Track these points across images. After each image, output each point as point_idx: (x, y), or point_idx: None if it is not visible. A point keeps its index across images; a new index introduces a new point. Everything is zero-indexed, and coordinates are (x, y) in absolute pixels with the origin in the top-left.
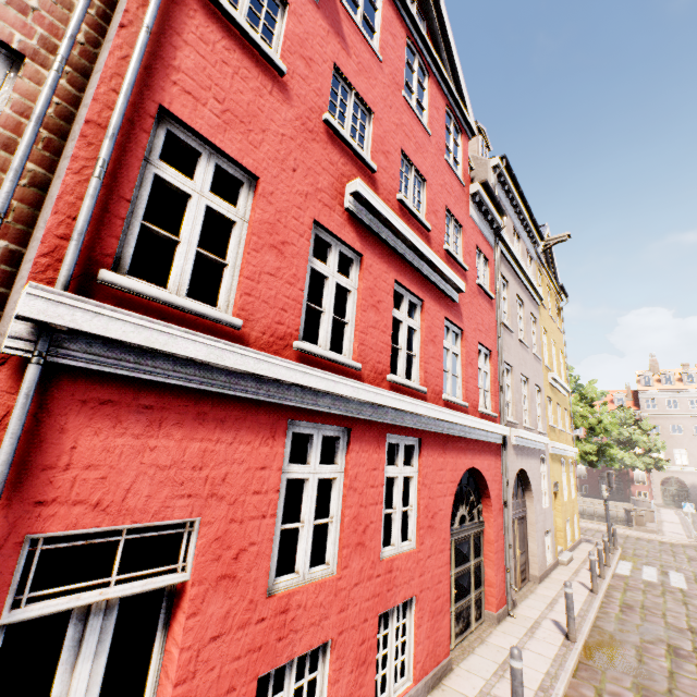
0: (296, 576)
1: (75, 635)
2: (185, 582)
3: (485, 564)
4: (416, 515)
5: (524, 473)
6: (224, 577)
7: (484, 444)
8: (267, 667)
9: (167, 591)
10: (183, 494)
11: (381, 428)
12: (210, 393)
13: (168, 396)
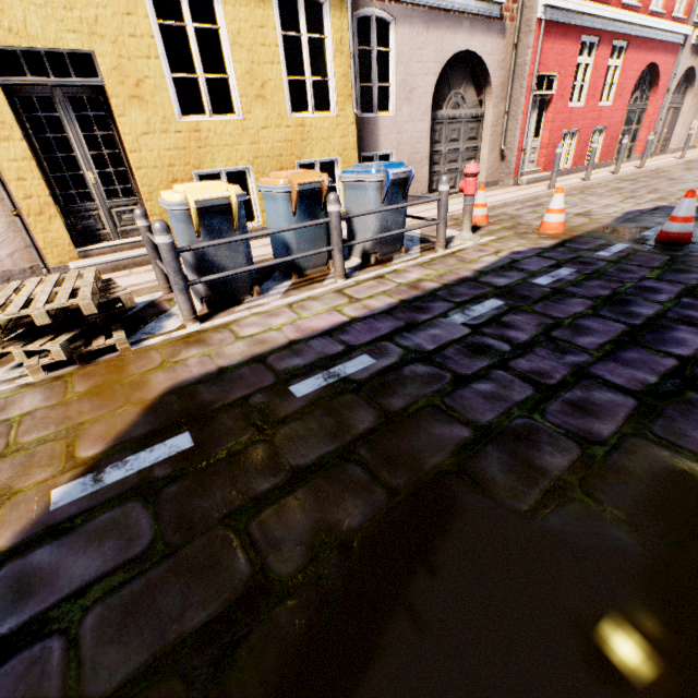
0: (573, 103)
1: (533, 106)
2: (552, 96)
3: (640, 131)
4: (615, 89)
5: (692, 72)
6: (561, 96)
7: (666, 46)
8: (565, 129)
9: (546, 101)
10: (557, 65)
11: (612, 37)
12: (565, 26)
13: (557, 29)
